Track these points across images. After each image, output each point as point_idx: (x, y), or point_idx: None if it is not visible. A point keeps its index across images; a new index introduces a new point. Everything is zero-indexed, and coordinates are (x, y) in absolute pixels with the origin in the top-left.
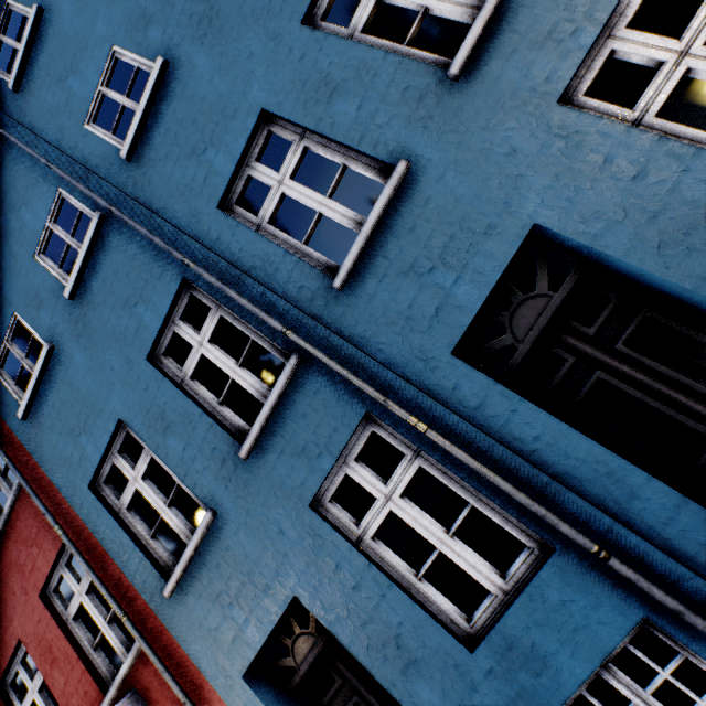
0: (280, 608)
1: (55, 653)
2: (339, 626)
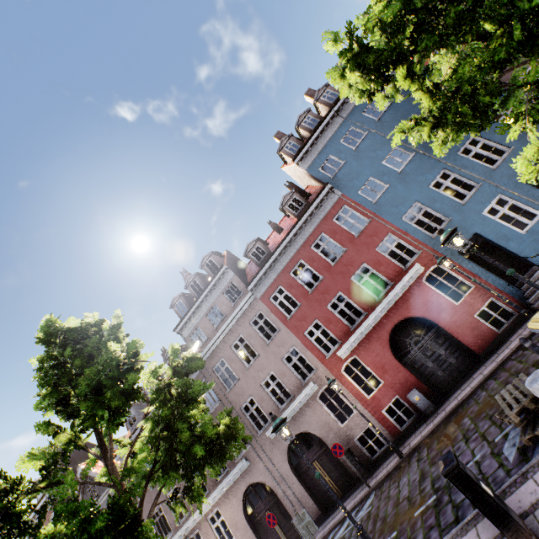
0: (471, 235)
1: (381, 262)
2: (488, 236)
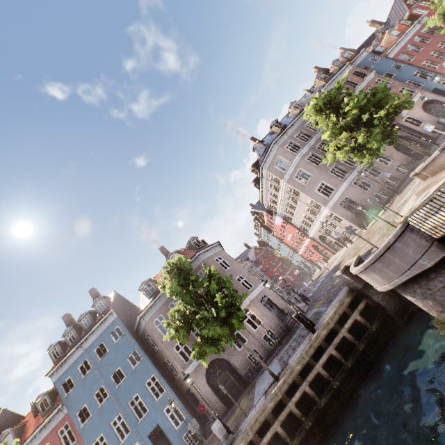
0: None
1: None
2: None
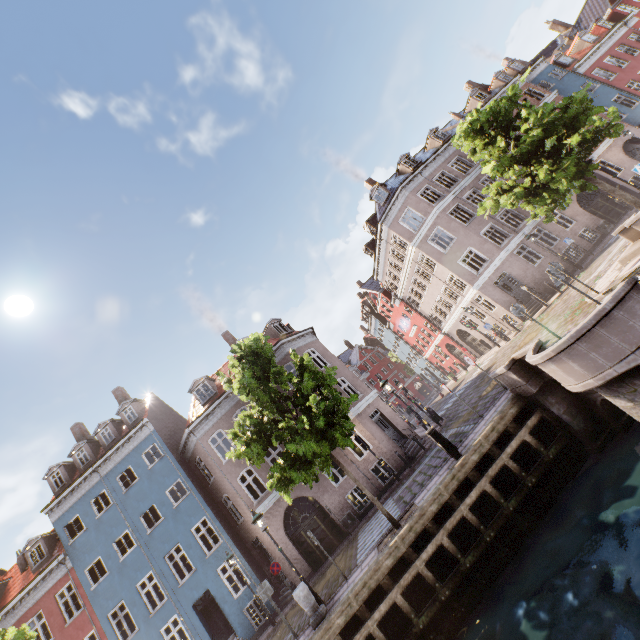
0: None
1: None
2: None
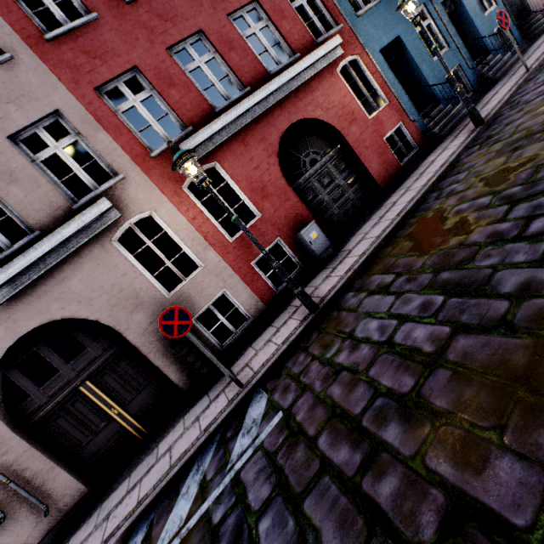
0: (394, 37)
1: (286, 15)
2: (409, 47)
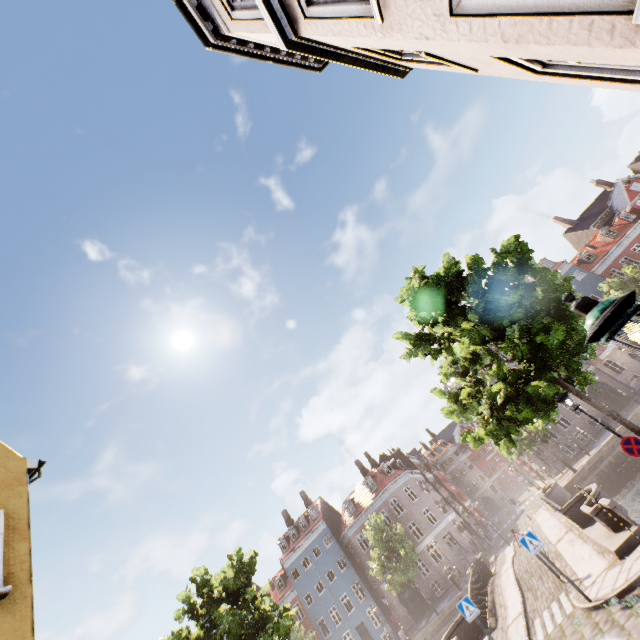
0: None
1: None
2: None
